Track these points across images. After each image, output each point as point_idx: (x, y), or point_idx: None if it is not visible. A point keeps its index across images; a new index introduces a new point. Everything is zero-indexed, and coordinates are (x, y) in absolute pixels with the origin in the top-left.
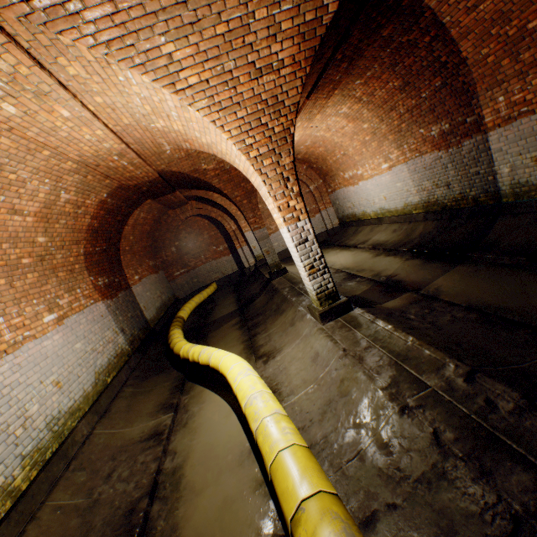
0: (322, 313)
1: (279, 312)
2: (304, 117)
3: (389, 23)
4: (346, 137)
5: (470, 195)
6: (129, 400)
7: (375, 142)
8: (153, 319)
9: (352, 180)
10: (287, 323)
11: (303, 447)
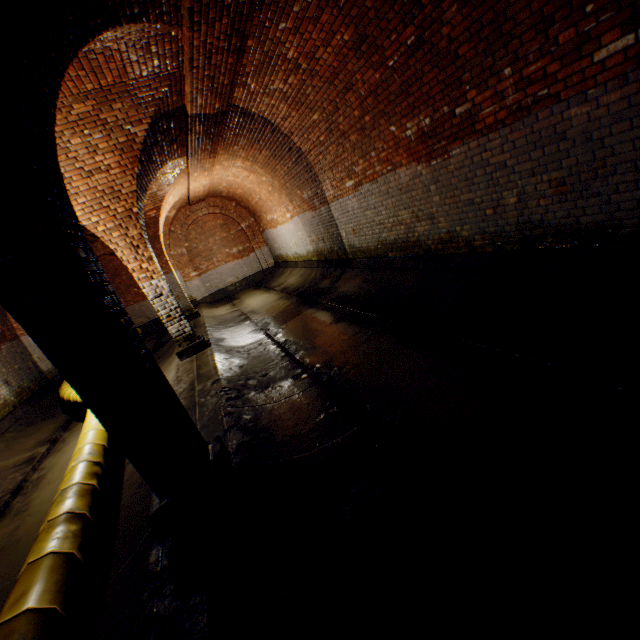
0: (180, 352)
1: (171, 354)
2: (197, 170)
3: (231, 118)
4: (255, 184)
5: (335, 250)
6: (10, 442)
7: (276, 193)
8: (52, 370)
9: (273, 223)
10: (169, 363)
11: (102, 430)
